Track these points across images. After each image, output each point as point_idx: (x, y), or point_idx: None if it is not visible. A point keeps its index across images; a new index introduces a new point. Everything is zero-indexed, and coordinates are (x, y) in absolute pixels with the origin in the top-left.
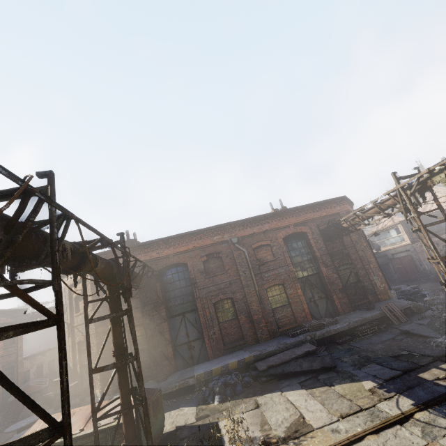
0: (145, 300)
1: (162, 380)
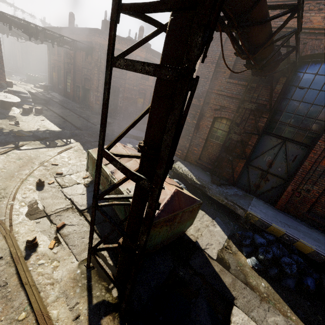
0: (251, 95)
1: (215, 183)
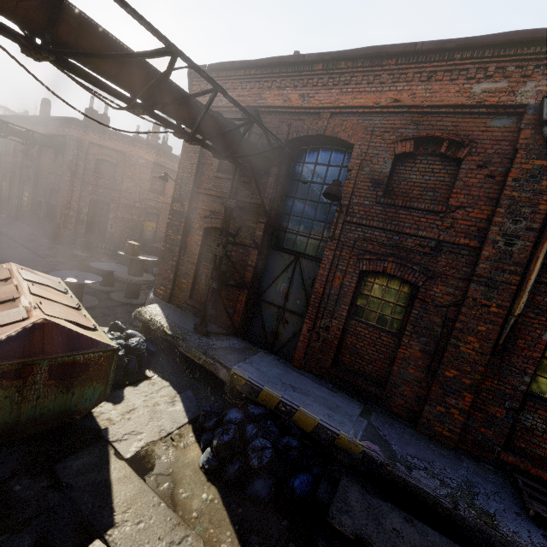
0: (244, 192)
1: (199, 332)
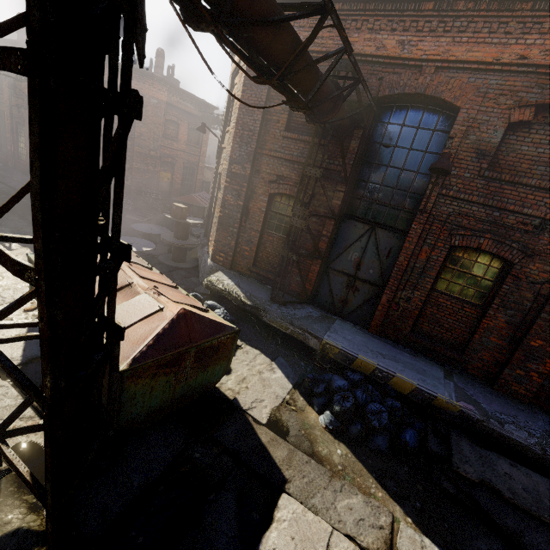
0: (319, 156)
1: (276, 302)
